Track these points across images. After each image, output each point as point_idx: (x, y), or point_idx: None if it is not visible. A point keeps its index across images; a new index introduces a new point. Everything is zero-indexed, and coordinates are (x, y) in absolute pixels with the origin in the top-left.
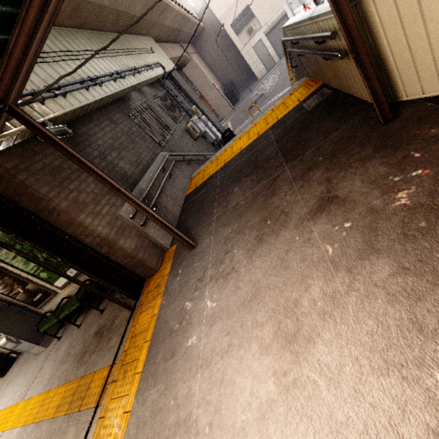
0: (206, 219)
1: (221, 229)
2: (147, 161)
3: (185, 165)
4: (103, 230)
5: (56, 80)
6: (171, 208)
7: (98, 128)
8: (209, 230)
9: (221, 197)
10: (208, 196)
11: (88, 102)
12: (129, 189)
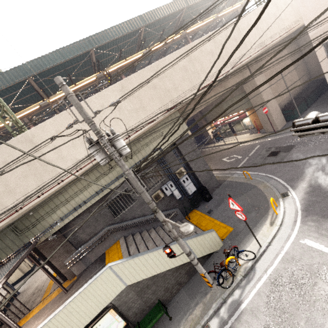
0: (75, 287)
1: (64, 301)
2: (98, 230)
3: (122, 231)
4: (57, 266)
5: (42, 244)
6: (91, 258)
7: (80, 219)
8: (68, 294)
9: (81, 286)
10: (89, 274)
11: (73, 217)
12: (79, 247)
